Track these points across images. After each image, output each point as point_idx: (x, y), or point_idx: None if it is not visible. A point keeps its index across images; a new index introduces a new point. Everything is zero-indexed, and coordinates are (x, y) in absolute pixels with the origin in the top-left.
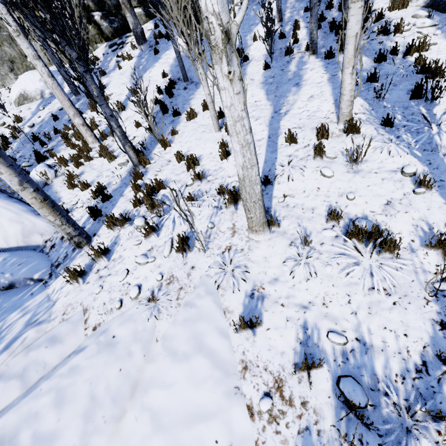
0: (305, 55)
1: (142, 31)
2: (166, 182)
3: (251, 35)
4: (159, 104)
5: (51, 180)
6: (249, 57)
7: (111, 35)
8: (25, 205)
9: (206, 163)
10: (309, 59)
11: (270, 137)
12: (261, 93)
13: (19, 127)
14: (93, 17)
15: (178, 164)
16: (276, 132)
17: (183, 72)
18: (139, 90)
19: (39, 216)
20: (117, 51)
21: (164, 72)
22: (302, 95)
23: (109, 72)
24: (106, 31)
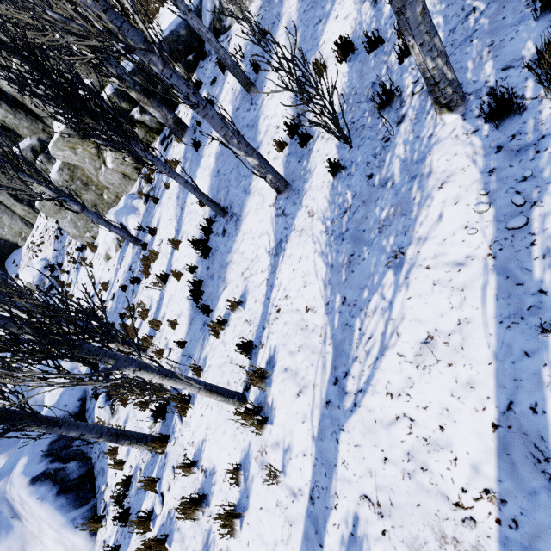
0: (430, 103)
1: (175, 120)
2: (172, 527)
3: (315, 57)
4: (189, 287)
5: (108, 421)
6: (311, 129)
7: (159, 126)
8: (65, 513)
9: (215, 509)
10: (438, 125)
11: (312, 499)
12: (319, 277)
13: (107, 297)
14: (134, 118)
15: (190, 474)
16: (326, 486)
17: (212, 208)
18: (182, 233)
19: (78, 528)
20: (168, 148)
21: (199, 200)
22: (402, 320)
23: (161, 195)
24: (152, 125)
